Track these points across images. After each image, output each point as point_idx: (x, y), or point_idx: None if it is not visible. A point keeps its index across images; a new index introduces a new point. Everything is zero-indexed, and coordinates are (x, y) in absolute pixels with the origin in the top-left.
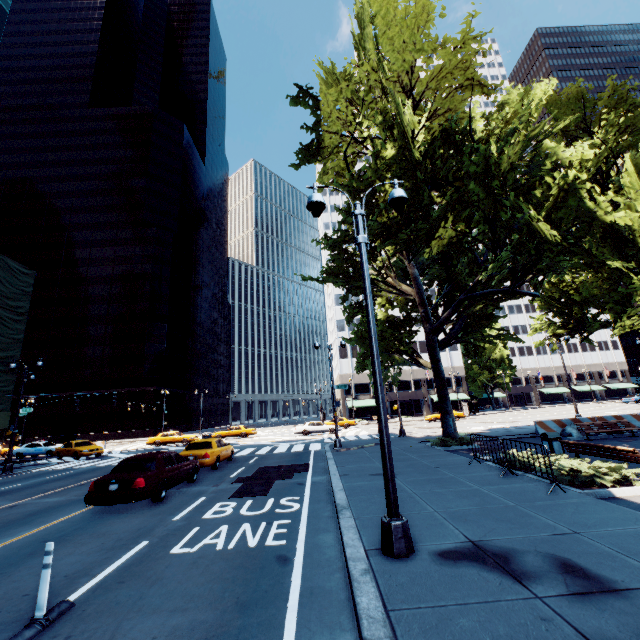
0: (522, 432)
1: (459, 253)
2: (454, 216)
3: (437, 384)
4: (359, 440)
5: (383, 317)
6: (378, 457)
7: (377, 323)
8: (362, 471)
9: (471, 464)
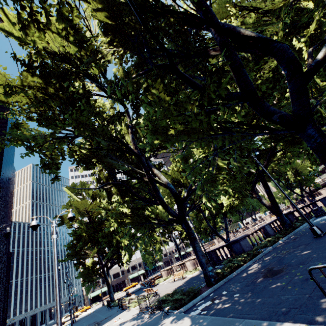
0: (139, 288)
1: (101, 251)
2: (97, 245)
3: (107, 283)
4: (86, 315)
5: (91, 261)
6: (85, 319)
7: (87, 267)
8: (77, 325)
9: (107, 309)
